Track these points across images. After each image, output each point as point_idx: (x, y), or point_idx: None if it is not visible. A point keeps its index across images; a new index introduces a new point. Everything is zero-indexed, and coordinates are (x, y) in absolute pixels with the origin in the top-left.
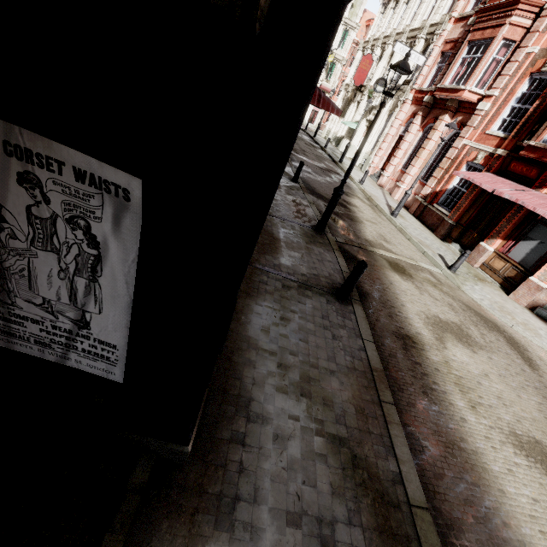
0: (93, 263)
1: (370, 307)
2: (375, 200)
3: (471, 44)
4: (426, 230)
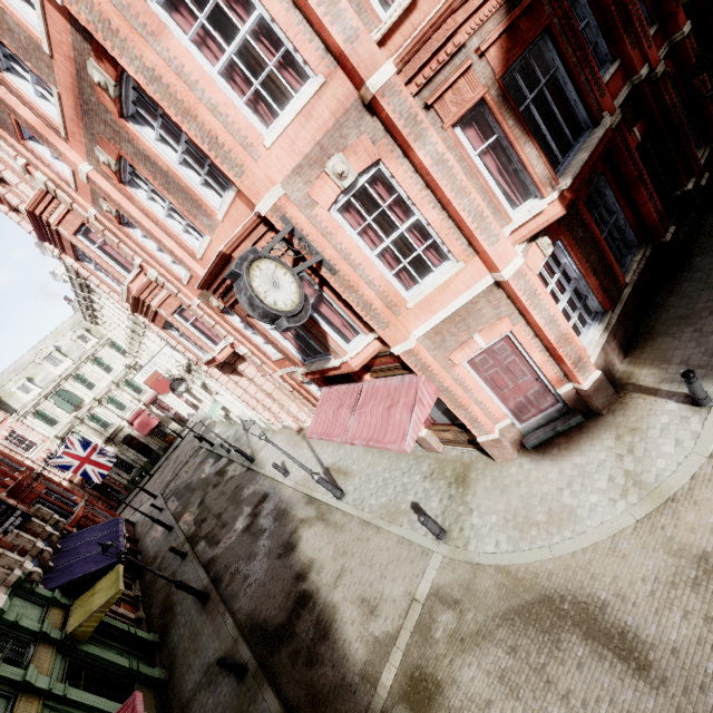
0: None
1: None
2: (313, 492)
3: (166, 327)
4: (373, 453)
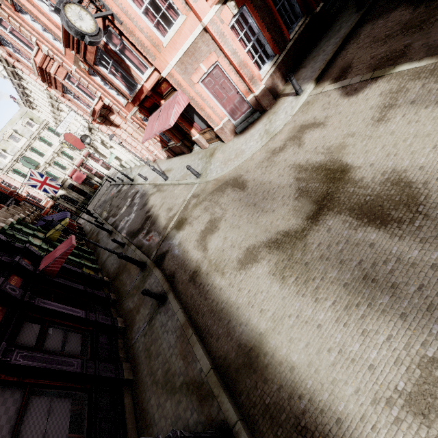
0: None
1: (177, 280)
2: (156, 182)
3: (65, 92)
4: (182, 158)
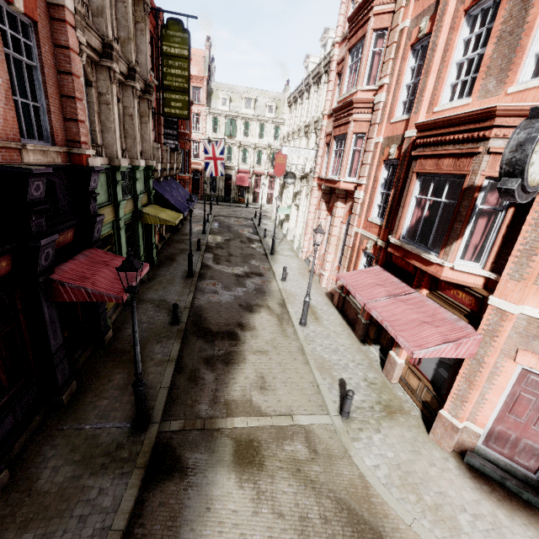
0: None
1: None
2: (289, 304)
3: (336, 138)
4: (344, 330)
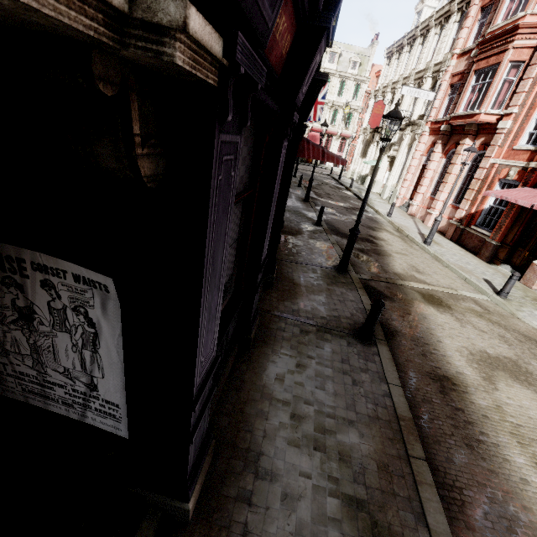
0: (93, 339)
1: (399, 346)
2: (405, 230)
3: (477, 72)
4: (467, 254)
